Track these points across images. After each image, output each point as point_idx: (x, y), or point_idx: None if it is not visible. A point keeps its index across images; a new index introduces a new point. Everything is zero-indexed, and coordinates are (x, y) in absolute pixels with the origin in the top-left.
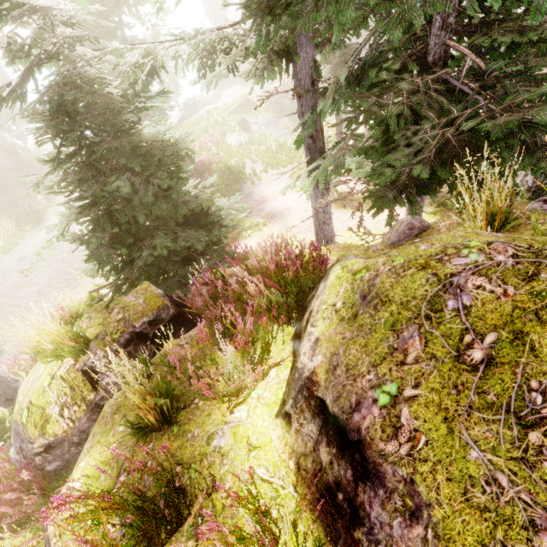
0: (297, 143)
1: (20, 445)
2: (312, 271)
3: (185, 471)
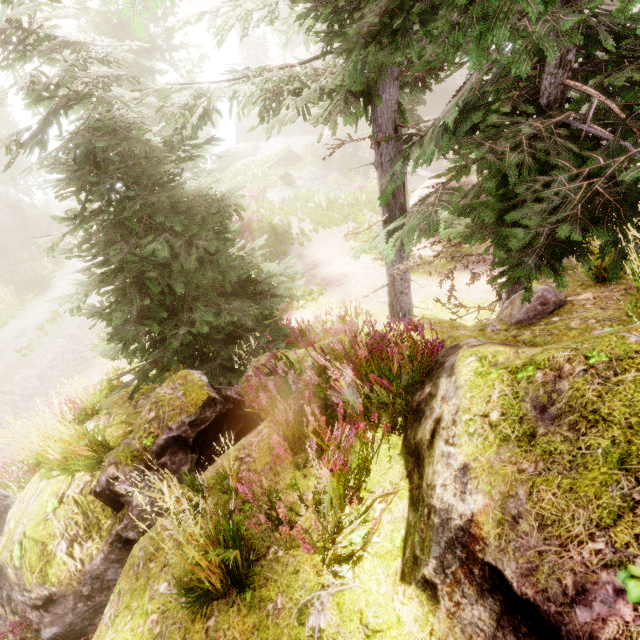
0: (381, 197)
1: (6, 595)
2: (420, 359)
3: None
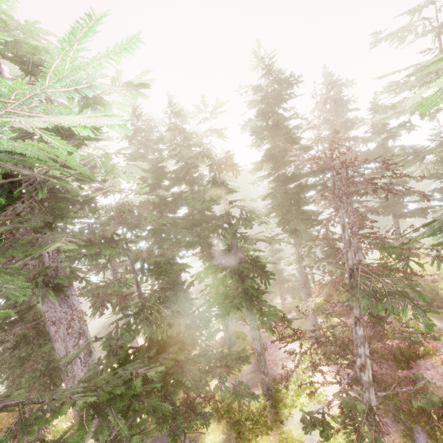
0: None
1: None
2: None
3: None
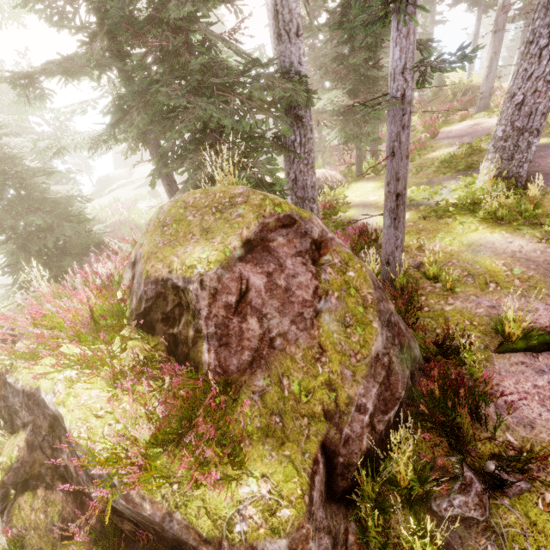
0: (151, 185)
1: None
2: None
3: None
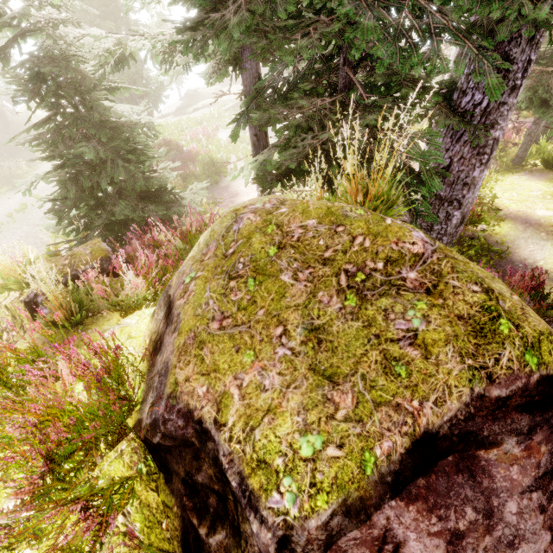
0: (232, 136)
1: None
2: None
3: (78, 349)
